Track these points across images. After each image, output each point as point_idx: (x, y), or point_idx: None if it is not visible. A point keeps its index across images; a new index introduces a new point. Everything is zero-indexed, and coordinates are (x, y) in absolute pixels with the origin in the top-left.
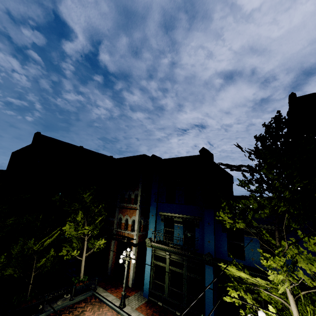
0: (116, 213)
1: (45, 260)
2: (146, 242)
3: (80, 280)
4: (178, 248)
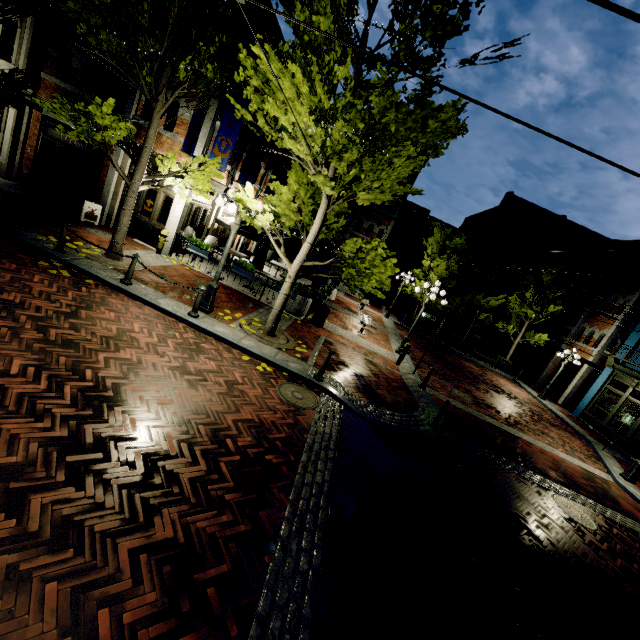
0: (579, 320)
1: (485, 317)
2: (607, 360)
3: (505, 360)
4: None
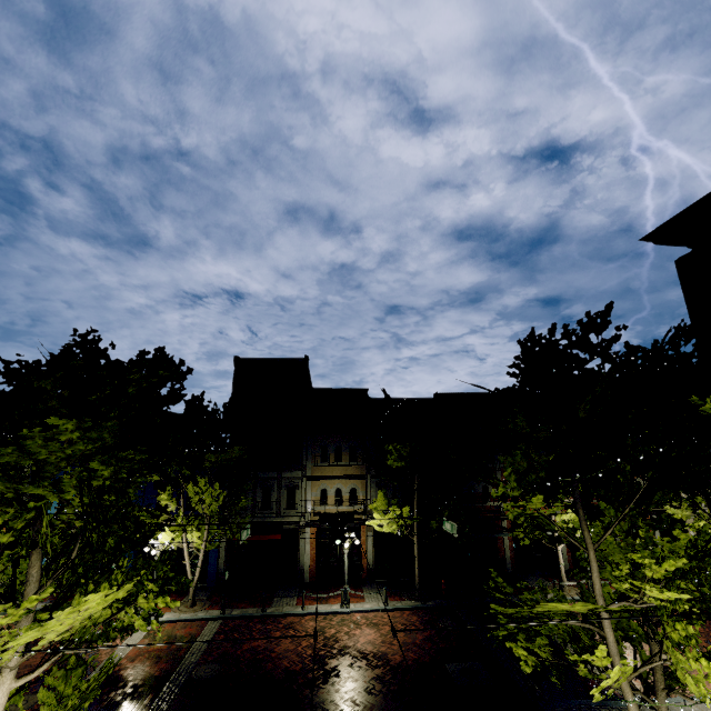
0: None
1: None
2: None
3: None
4: None
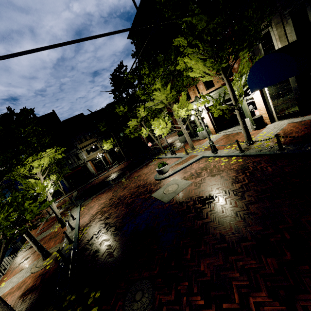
0: None
1: None
2: None
3: None
4: None
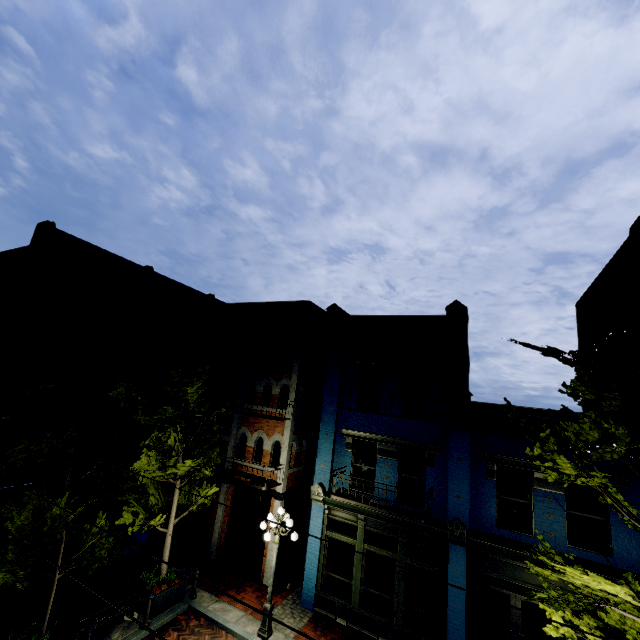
0: (233, 424)
1: (93, 543)
2: (312, 493)
3: (161, 578)
4: (386, 506)
